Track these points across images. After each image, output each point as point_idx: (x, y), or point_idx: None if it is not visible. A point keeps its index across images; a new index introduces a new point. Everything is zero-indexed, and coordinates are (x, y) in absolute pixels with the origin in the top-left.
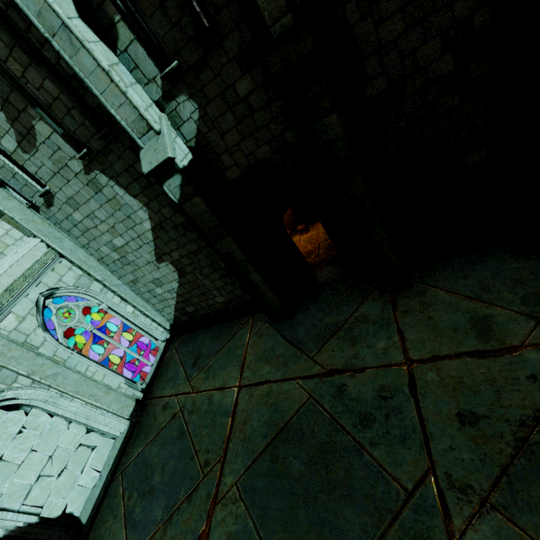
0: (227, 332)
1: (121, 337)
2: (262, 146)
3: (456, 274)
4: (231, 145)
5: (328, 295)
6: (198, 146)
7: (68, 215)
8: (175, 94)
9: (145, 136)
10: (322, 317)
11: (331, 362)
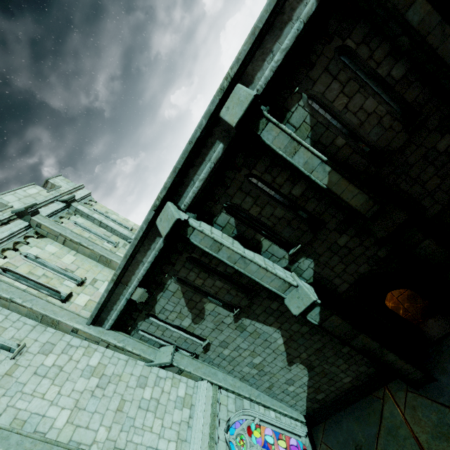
0: (370, 410)
1: (276, 446)
2: (362, 265)
3: None
4: (339, 272)
5: None
6: (315, 280)
7: (219, 353)
8: (297, 259)
9: (287, 290)
10: None
11: None
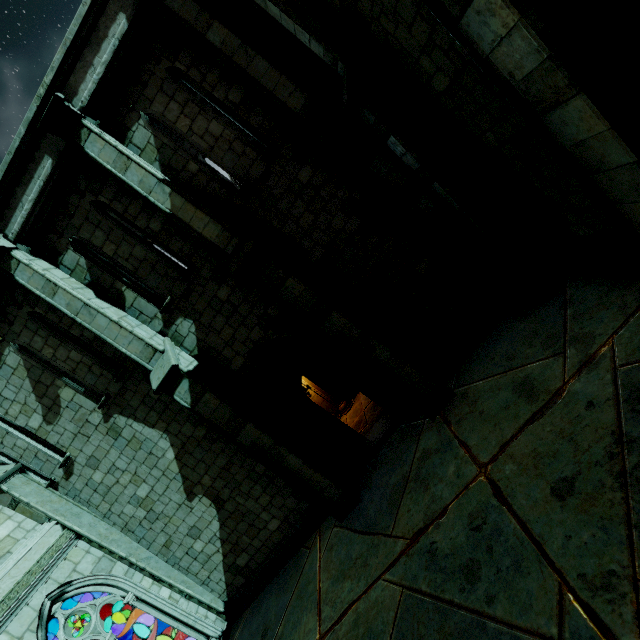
0: (294, 570)
1: None
2: (254, 329)
3: (484, 361)
4: (228, 339)
5: (386, 453)
6: (201, 352)
7: (88, 479)
8: (174, 319)
9: (153, 359)
10: (388, 480)
11: (411, 525)
